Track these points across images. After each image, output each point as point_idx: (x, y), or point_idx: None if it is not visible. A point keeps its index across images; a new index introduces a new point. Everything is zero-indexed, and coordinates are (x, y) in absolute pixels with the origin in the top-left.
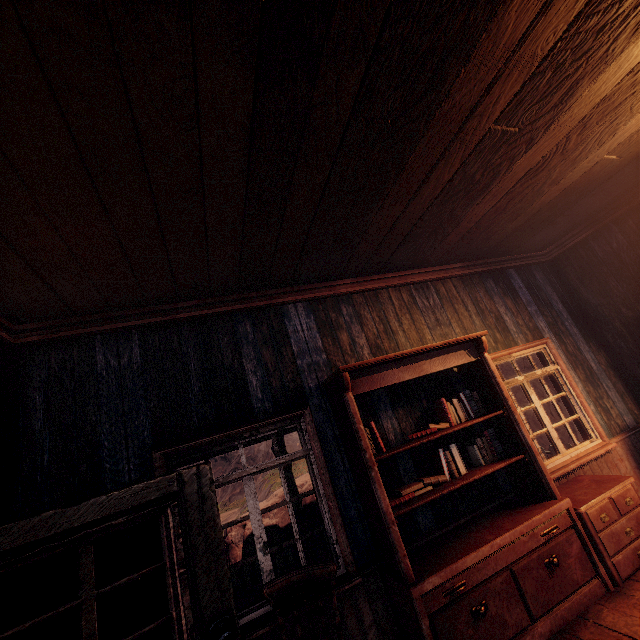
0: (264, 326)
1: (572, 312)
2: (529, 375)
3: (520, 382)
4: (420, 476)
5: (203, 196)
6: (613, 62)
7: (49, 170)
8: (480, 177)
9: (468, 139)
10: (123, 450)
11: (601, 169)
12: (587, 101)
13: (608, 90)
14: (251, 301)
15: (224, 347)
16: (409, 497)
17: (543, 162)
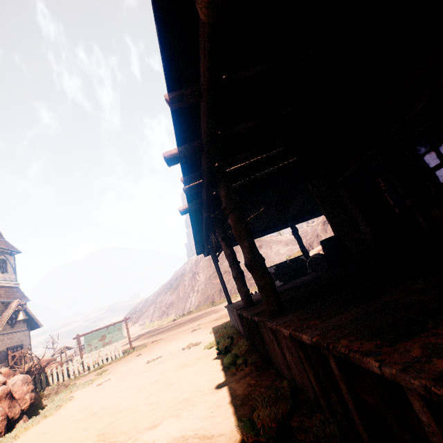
0: None
1: None
2: None
3: None
4: None
5: None
6: None
7: None
8: None
9: None
10: None
11: None
12: None
13: None
14: None
15: None
16: None
17: None
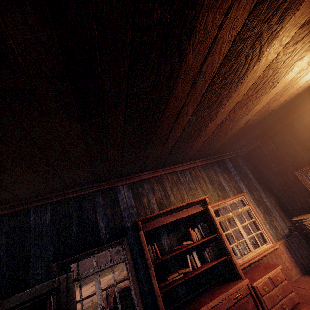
0: (108, 197)
1: (257, 178)
2: (235, 212)
3: (231, 216)
4: (180, 268)
5: (68, 157)
6: (233, 94)
7: (2, 159)
8: (193, 133)
9: (180, 123)
10: (39, 263)
11: (252, 121)
12: (229, 105)
13: (237, 101)
14: (102, 186)
15: (89, 209)
16: (171, 281)
17: (221, 124)
